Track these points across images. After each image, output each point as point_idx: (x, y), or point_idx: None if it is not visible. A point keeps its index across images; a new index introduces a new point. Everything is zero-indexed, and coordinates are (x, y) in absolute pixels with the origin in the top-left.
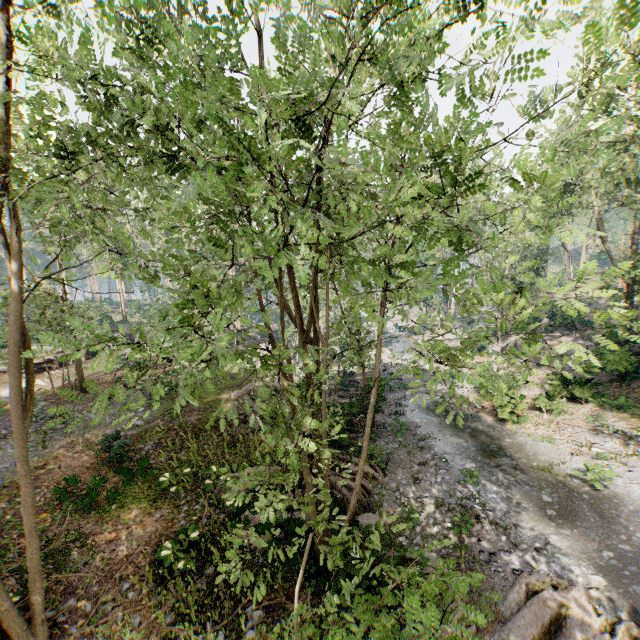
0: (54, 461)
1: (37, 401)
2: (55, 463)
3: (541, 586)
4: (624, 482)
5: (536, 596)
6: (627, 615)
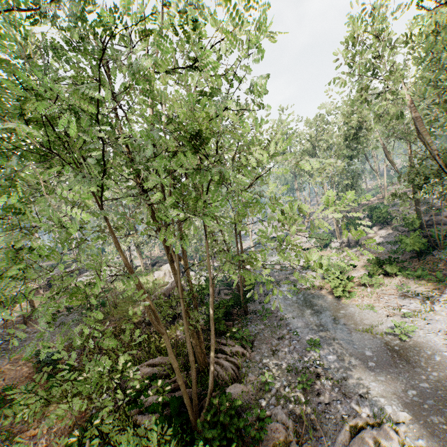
0: (1, 375)
1: None
2: (2, 377)
3: (362, 426)
4: (424, 333)
5: (357, 436)
6: (426, 442)
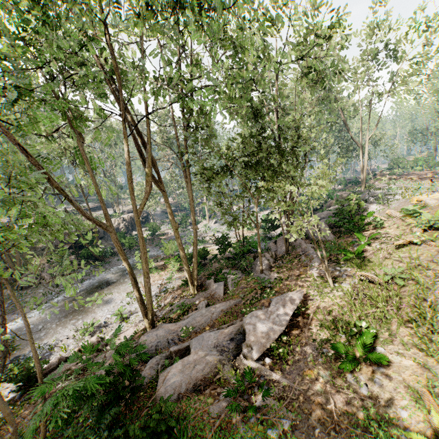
0: None
1: None
2: None
3: None
4: (108, 309)
5: None
6: None
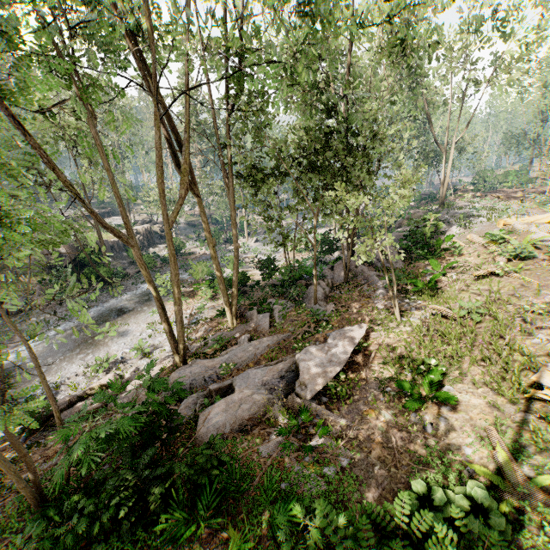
0: None
1: None
2: None
3: None
4: (124, 342)
5: None
6: None
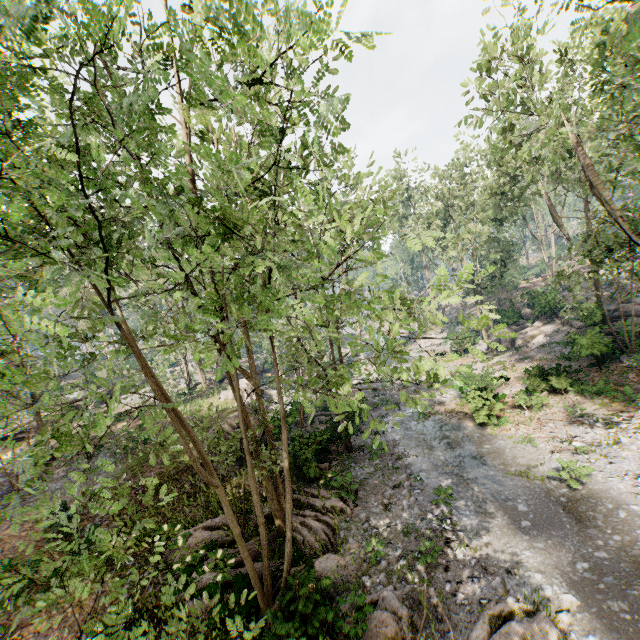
0: None
1: (1, 477)
2: None
3: (507, 616)
4: (604, 476)
5: (499, 630)
6: (600, 639)
